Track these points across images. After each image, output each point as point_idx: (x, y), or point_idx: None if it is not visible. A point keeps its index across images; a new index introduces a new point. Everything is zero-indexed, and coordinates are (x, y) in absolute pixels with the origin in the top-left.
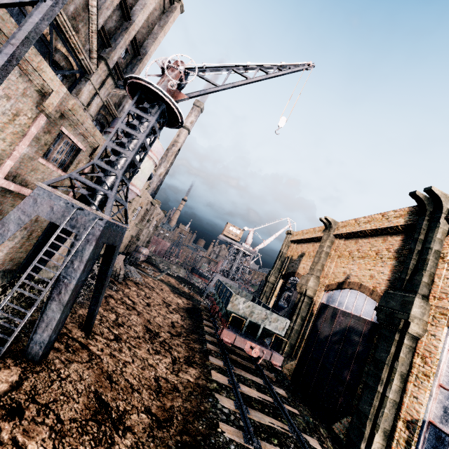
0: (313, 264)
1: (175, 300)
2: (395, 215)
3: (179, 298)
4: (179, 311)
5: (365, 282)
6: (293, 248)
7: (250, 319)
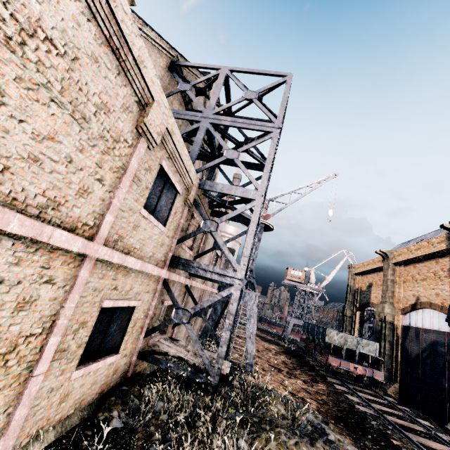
0: (383, 292)
1: (270, 346)
2: (437, 241)
3: (271, 345)
4: (280, 353)
5: (433, 300)
6: (359, 280)
7: (345, 347)
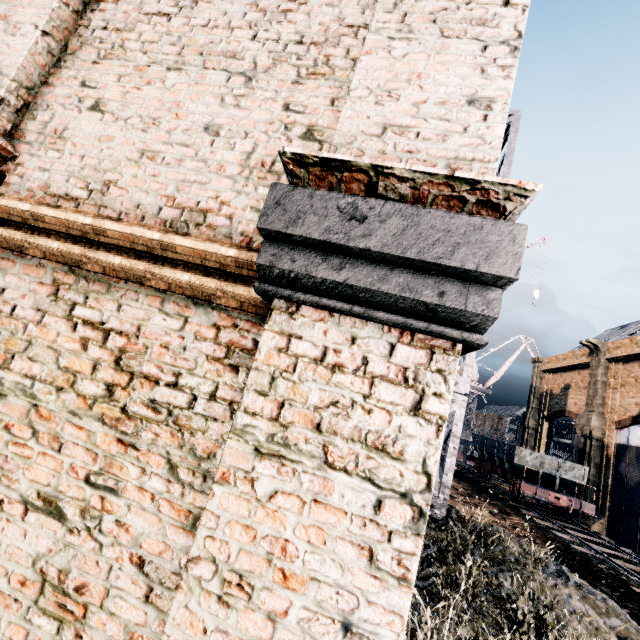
0: (589, 398)
1: None
2: None
3: None
4: None
5: None
6: (549, 380)
7: (542, 470)
